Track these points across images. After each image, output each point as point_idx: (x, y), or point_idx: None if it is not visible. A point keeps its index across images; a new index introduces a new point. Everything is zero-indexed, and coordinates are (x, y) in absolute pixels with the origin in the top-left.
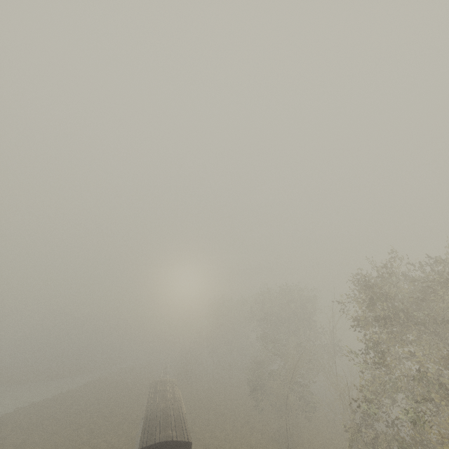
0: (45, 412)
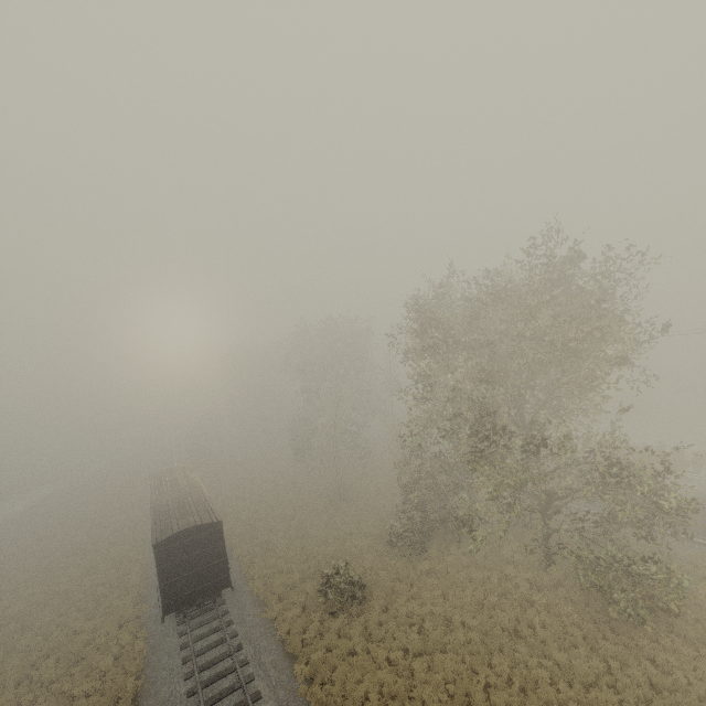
0: None
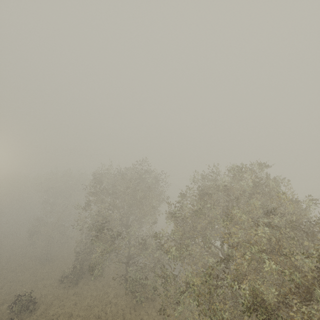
0: None
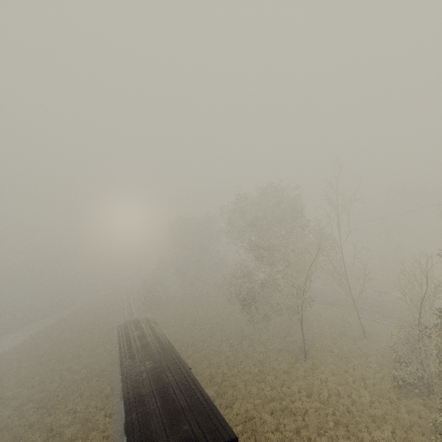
0: None
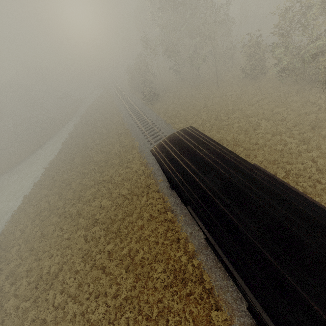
0: (42, 207)
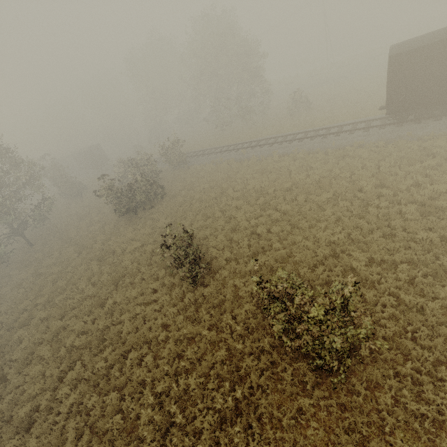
0: None
